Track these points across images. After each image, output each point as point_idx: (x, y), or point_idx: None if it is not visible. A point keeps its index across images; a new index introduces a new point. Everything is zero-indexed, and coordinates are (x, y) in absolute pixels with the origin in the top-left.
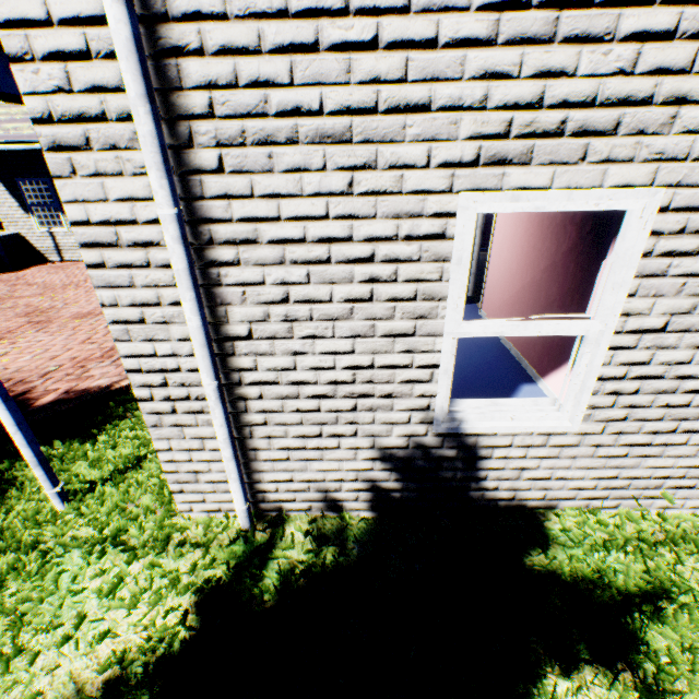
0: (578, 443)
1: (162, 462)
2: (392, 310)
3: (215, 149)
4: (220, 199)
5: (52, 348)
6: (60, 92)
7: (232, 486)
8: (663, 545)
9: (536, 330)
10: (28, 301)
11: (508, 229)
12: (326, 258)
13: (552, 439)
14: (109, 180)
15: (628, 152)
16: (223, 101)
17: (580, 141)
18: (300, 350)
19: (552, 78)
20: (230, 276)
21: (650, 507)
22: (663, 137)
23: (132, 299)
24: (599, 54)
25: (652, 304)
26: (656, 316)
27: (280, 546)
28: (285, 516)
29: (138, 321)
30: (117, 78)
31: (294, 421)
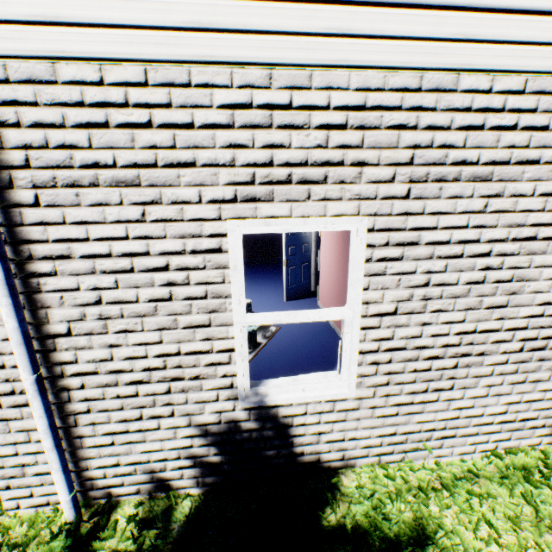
0: (358, 407)
1: None
2: (190, 306)
3: (32, 189)
4: (37, 225)
5: None
6: None
7: (54, 477)
8: (437, 491)
9: (304, 317)
10: None
11: (327, 242)
12: (130, 268)
13: (337, 405)
14: None
15: (338, 194)
16: (37, 157)
17: (304, 187)
18: (116, 342)
19: (276, 148)
20: (50, 284)
21: (428, 457)
22: (357, 185)
23: None
24: (303, 135)
25: (382, 294)
26: (388, 303)
27: (101, 536)
28: (113, 501)
29: None
30: None
31: (116, 406)
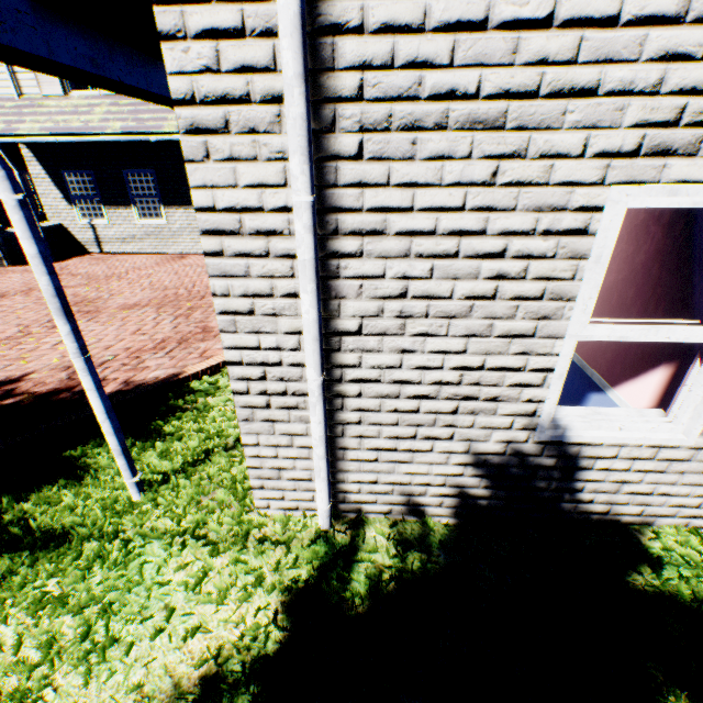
0: (689, 458)
1: (246, 457)
2: (514, 309)
3: (357, 134)
4: (352, 187)
5: (105, 338)
6: (207, 72)
7: (318, 485)
8: None
9: (668, 335)
10: (75, 291)
11: None
12: (453, 252)
13: (661, 452)
14: (242, 165)
15: None
16: (374, 82)
17: None
18: (409, 347)
19: None
20: (350, 269)
21: None
22: None
23: (244, 290)
24: None
25: None
26: None
27: (362, 549)
28: (364, 518)
29: (246, 312)
30: (267, 57)
31: (389, 421)
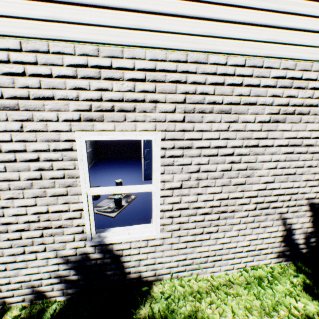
0: (163, 243)
1: None
2: (54, 183)
3: None
4: None
5: None
6: None
7: None
8: (208, 293)
9: (126, 190)
10: None
11: None
12: (14, 159)
13: (150, 242)
14: None
15: (142, 118)
16: None
17: (122, 113)
18: (6, 205)
19: (104, 91)
20: None
21: (207, 272)
22: (154, 113)
23: None
24: (120, 84)
25: (173, 176)
26: (176, 181)
27: None
28: (6, 307)
29: None
30: None
31: (7, 245)
